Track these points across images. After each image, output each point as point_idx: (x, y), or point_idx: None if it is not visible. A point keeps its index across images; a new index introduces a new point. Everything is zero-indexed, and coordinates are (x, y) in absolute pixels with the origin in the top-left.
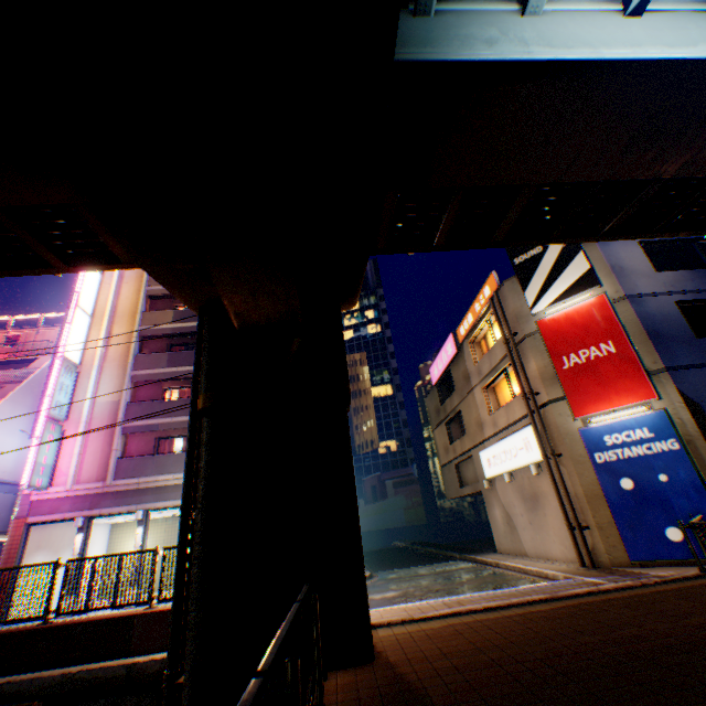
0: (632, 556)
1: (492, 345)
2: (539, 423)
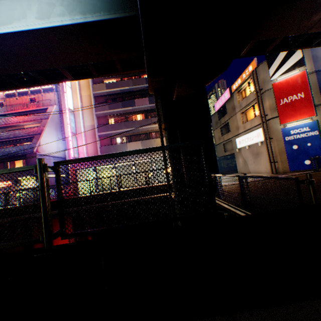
0: (290, 170)
1: (248, 94)
2: (265, 127)
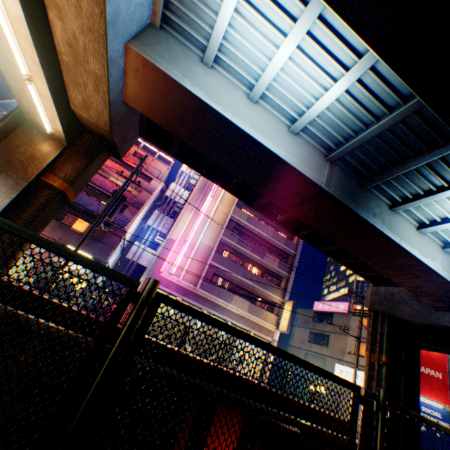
0: None
1: None
2: None
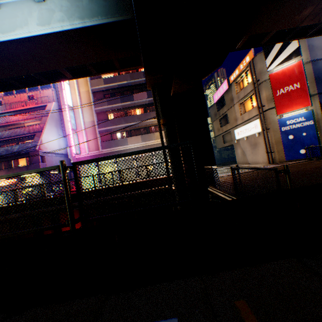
0: (286, 159)
1: (246, 85)
2: (262, 118)
